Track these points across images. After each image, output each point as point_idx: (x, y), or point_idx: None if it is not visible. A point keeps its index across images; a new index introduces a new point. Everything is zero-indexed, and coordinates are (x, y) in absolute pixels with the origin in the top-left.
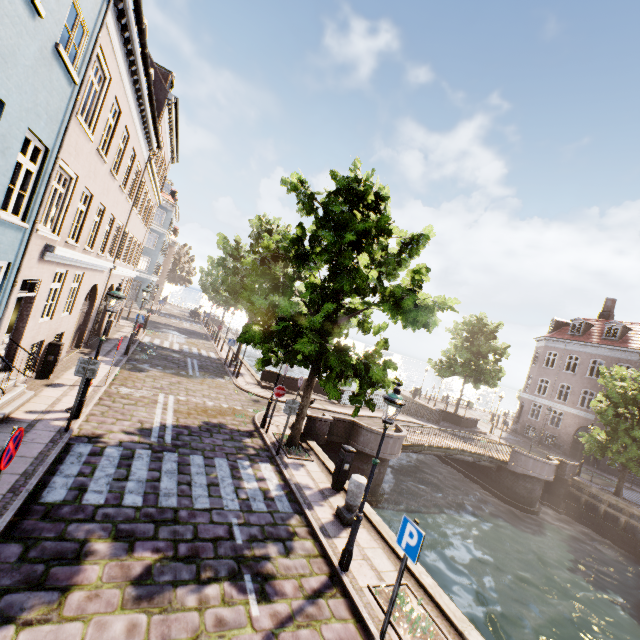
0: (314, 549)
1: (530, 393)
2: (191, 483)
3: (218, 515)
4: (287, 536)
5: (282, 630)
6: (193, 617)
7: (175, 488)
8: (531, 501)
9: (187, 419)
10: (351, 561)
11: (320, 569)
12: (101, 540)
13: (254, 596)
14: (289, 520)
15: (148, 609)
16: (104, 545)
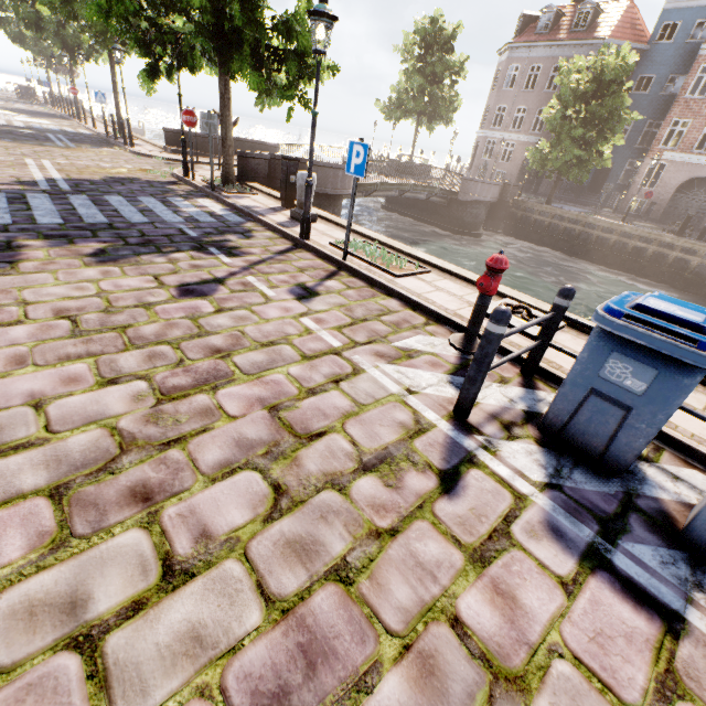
0: (275, 236)
1: (486, 129)
2: (117, 211)
3: (162, 225)
4: (244, 232)
5: (257, 266)
6: (167, 266)
7: (99, 214)
8: (476, 226)
9: (81, 175)
10: (312, 236)
11: (283, 243)
12: (30, 241)
13: (223, 256)
14: (243, 225)
15: (116, 265)
16: (36, 243)
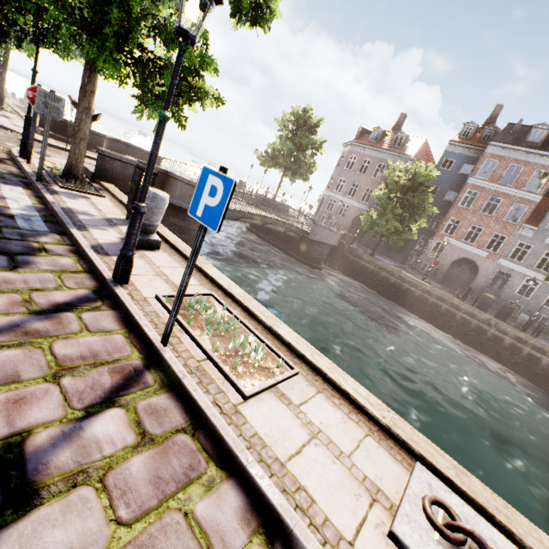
0: (76, 266)
1: (330, 190)
2: None
3: None
4: (23, 251)
5: None
6: None
7: None
8: (320, 261)
9: None
10: (136, 276)
11: (79, 284)
12: None
13: None
14: (36, 237)
15: None
16: None
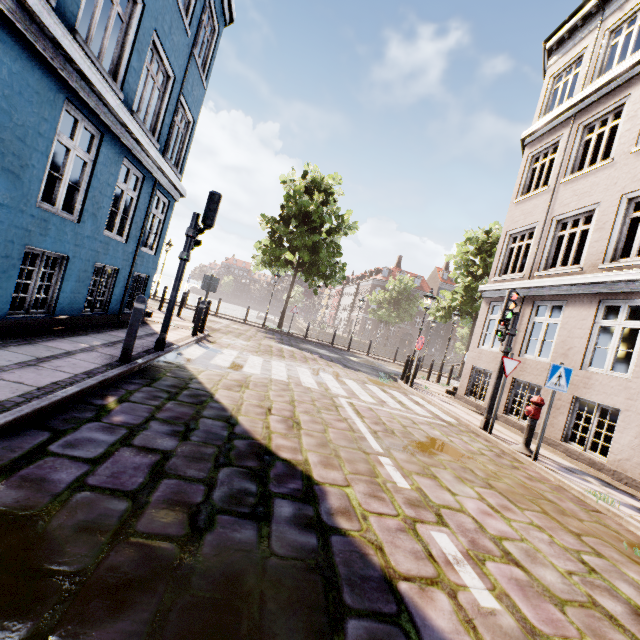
0: None
1: None
2: None
3: None
4: None
5: None
6: None
7: None
8: None
9: None
10: None
11: None
12: None
13: None
14: None
15: None
16: None
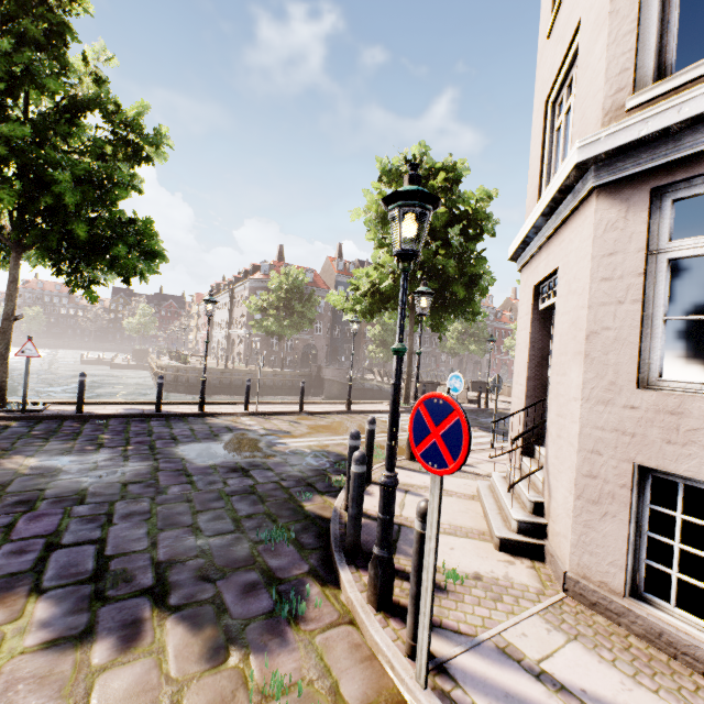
0: None
1: None
2: None
3: None
4: None
5: None
6: None
7: None
8: None
9: None
10: None
11: None
12: None
13: None
14: None
15: None
16: None
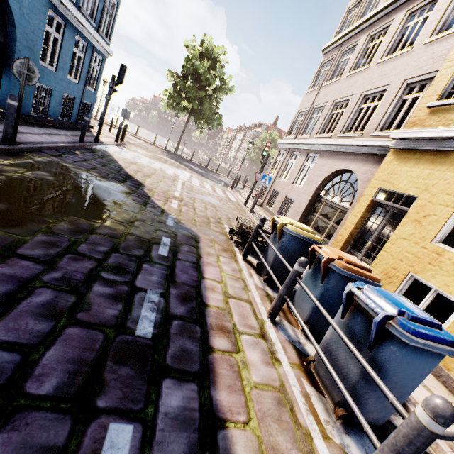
0: None
1: None
2: None
3: None
4: None
5: None
6: None
7: None
8: None
9: None
10: None
11: None
12: None
13: None
14: None
15: None
16: None
